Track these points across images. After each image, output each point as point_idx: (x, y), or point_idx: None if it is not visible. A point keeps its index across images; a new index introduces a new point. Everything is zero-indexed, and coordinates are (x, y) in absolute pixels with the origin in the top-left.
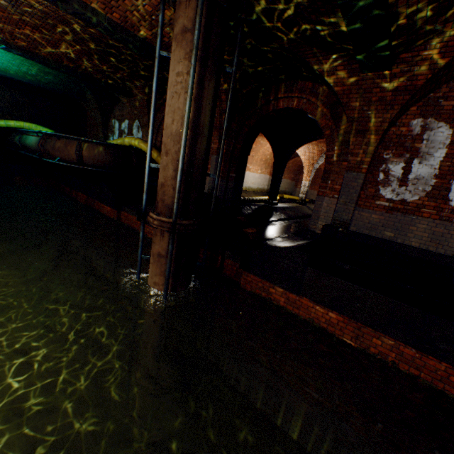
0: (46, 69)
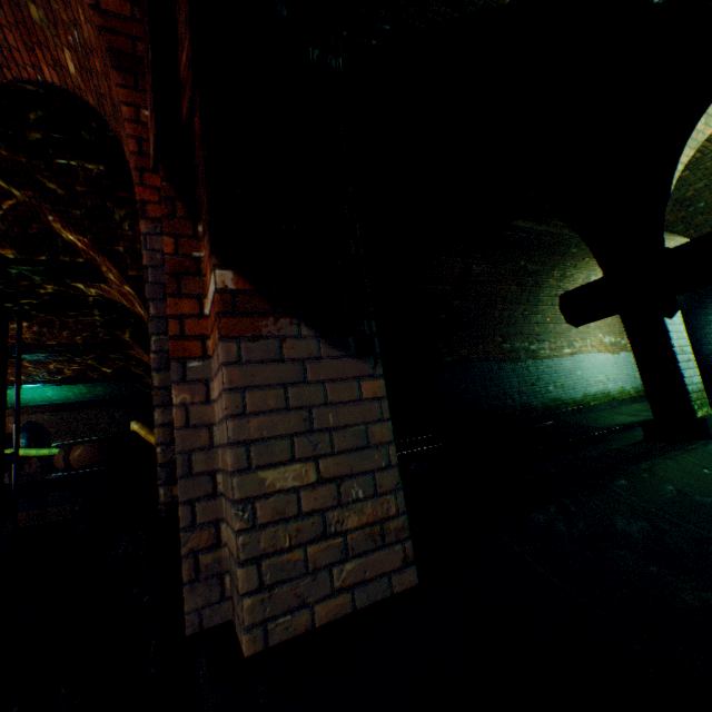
0: (87, 383)
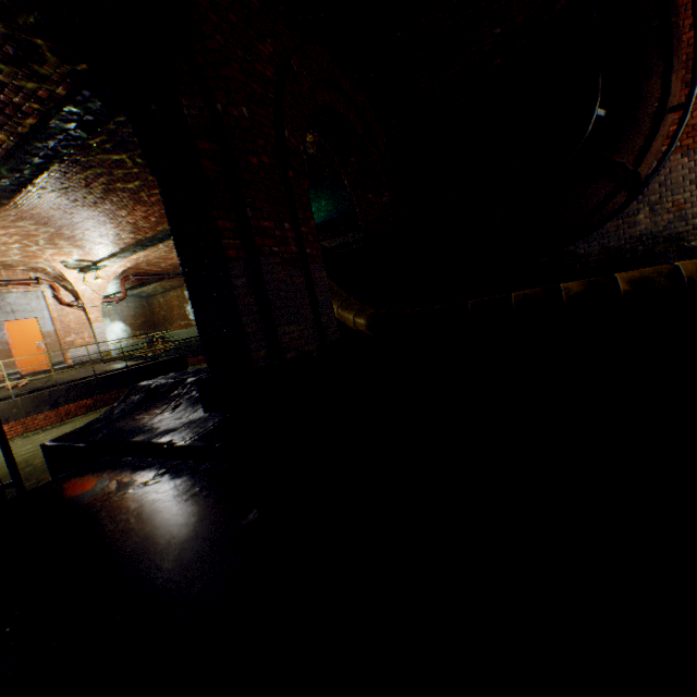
0: None
